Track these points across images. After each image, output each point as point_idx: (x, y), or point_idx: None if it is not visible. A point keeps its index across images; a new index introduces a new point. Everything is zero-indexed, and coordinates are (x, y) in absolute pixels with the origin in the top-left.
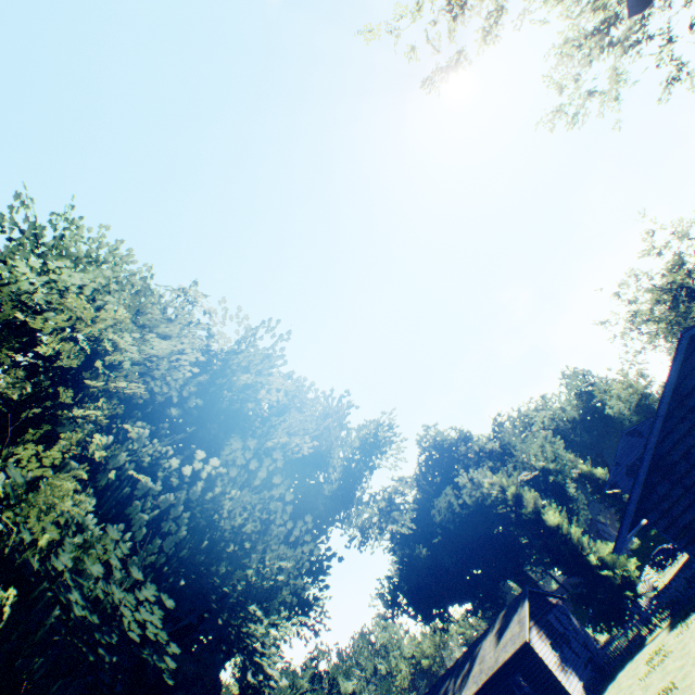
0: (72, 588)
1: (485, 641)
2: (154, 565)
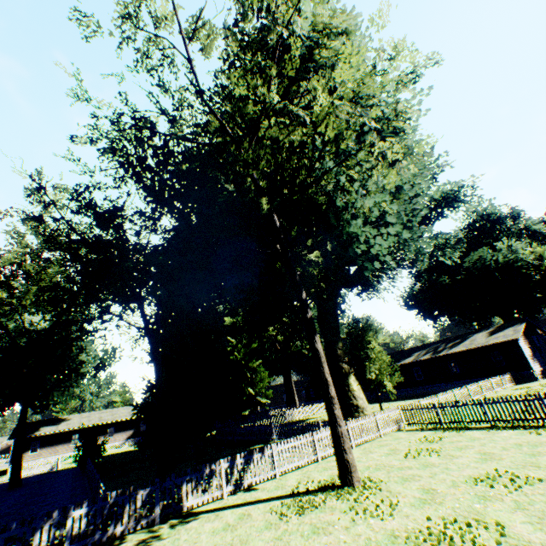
0: (358, 218)
1: (477, 334)
2: None
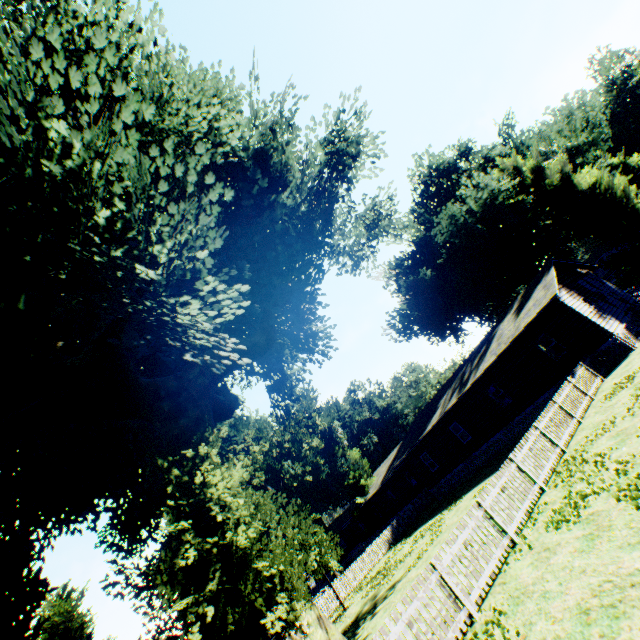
0: None
1: (502, 323)
2: None
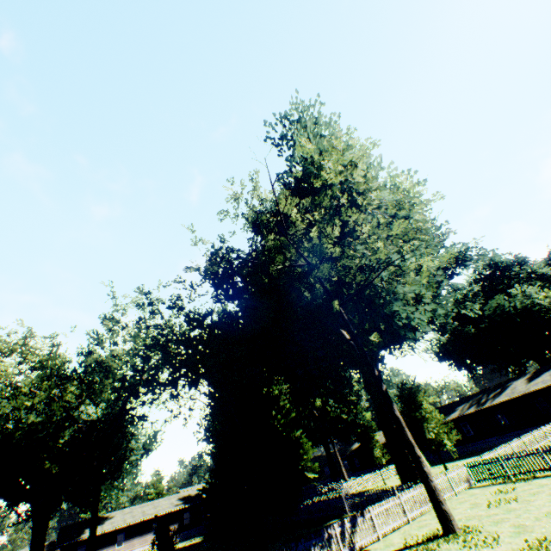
0: (398, 300)
1: (516, 381)
2: None
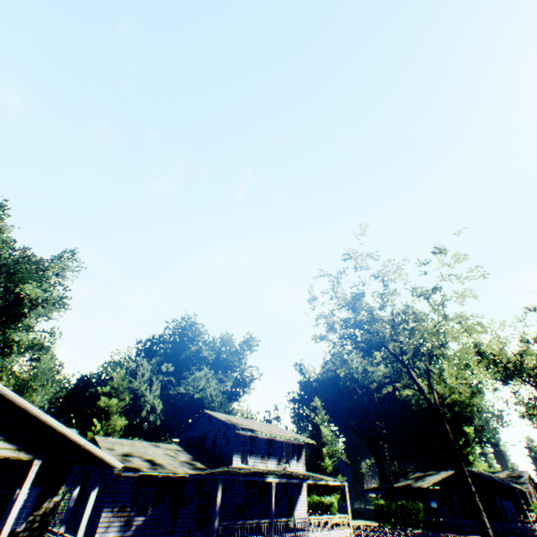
0: None
1: None
2: None
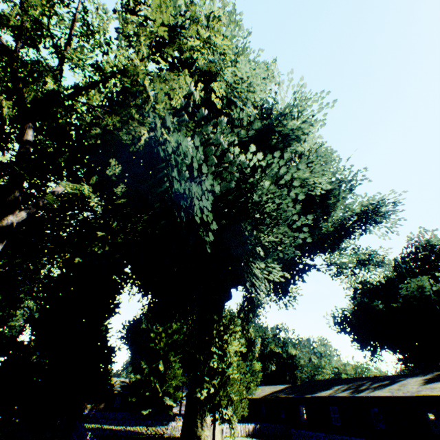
0: (173, 167)
1: (411, 378)
2: (214, 201)
